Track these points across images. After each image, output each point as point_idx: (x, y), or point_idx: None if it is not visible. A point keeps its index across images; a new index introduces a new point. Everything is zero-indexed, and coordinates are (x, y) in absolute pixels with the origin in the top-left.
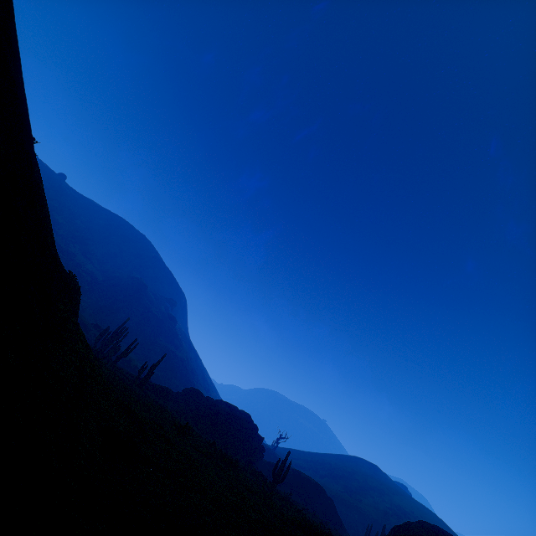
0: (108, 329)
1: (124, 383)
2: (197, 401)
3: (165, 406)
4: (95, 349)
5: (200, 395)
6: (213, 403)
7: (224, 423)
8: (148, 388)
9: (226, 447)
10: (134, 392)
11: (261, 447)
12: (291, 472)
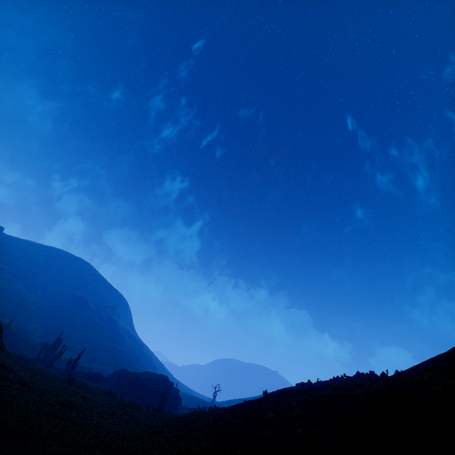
0: (47, 343)
1: (46, 371)
2: (123, 377)
3: (89, 383)
4: (35, 359)
5: (126, 372)
6: (135, 374)
7: (142, 385)
8: (82, 376)
9: (138, 399)
10: (53, 374)
11: (177, 396)
12: (207, 409)
